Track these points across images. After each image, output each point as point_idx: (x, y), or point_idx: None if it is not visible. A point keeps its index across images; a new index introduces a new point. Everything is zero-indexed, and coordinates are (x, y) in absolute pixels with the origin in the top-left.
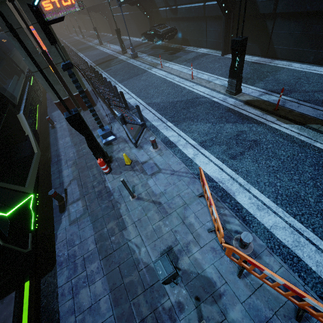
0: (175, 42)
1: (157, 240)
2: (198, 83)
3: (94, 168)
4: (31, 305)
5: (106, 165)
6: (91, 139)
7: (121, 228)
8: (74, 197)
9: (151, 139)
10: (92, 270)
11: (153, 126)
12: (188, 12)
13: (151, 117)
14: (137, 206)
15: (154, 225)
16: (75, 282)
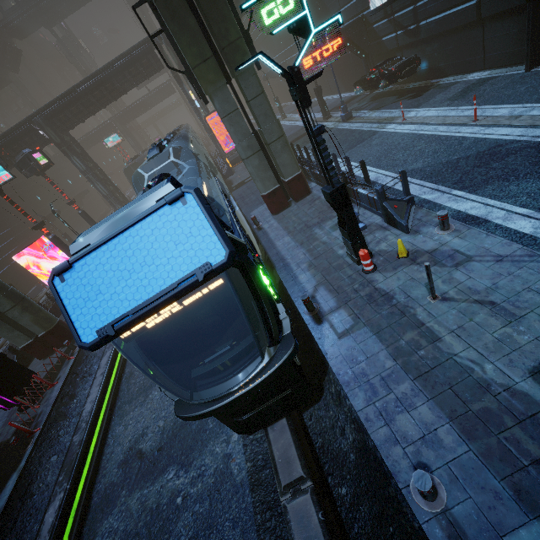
0: (414, 79)
1: (512, 354)
2: (490, 124)
3: (346, 268)
4: (303, 442)
5: (370, 259)
6: (352, 221)
7: (430, 339)
8: (331, 305)
9: (441, 214)
10: (403, 392)
11: (425, 201)
12: (442, 25)
13: (415, 190)
14: (446, 310)
15: (495, 333)
16: (381, 406)
